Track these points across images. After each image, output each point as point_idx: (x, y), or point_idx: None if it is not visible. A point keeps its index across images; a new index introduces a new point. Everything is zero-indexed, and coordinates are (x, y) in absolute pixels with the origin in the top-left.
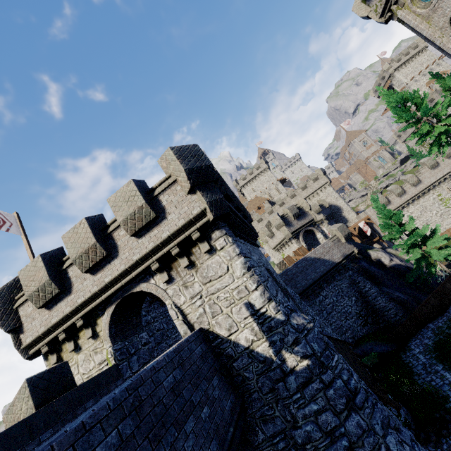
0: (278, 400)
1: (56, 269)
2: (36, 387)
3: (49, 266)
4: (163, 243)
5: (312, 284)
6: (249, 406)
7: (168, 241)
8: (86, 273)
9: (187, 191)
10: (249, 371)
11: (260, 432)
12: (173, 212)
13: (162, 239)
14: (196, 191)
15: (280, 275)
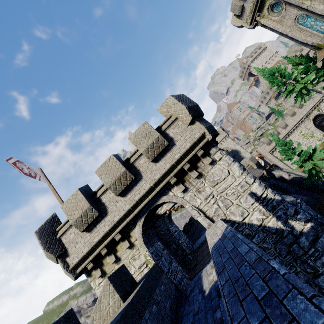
0: (296, 259)
1: (91, 199)
2: (115, 284)
3: (86, 197)
4: (177, 162)
5: None
6: None
7: (180, 160)
8: (118, 196)
9: (189, 122)
10: (266, 243)
11: None
12: (180, 139)
13: (176, 159)
14: (195, 122)
15: None
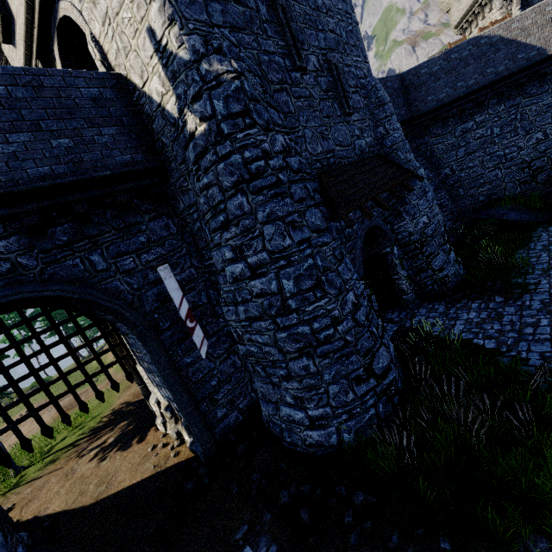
0: (190, 173)
1: None
2: None
3: None
4: None
5: (464, 96)
6: (170, 175)
7: None
8: None
9: None
10: (165, 136)
11: (181, 202)
12: None
13: None
14: None
15: (410, 71)
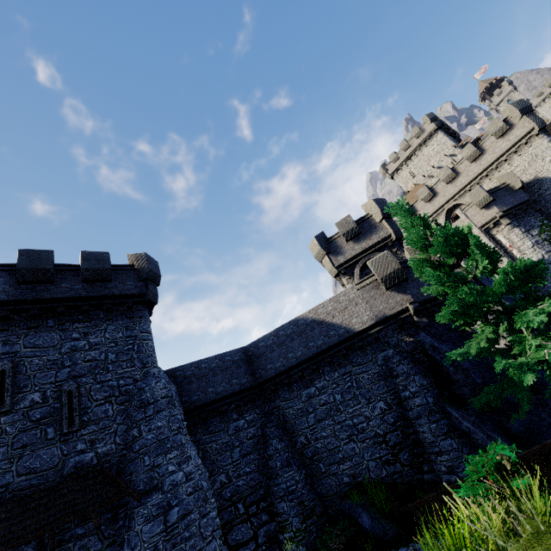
0: None
1: None
2: None
3: None
4: None
5: (296, 365)
6: None
7: None
8: None
9: None
10: None
11: None
12: None
13: None
14: None
15: (251, 344)
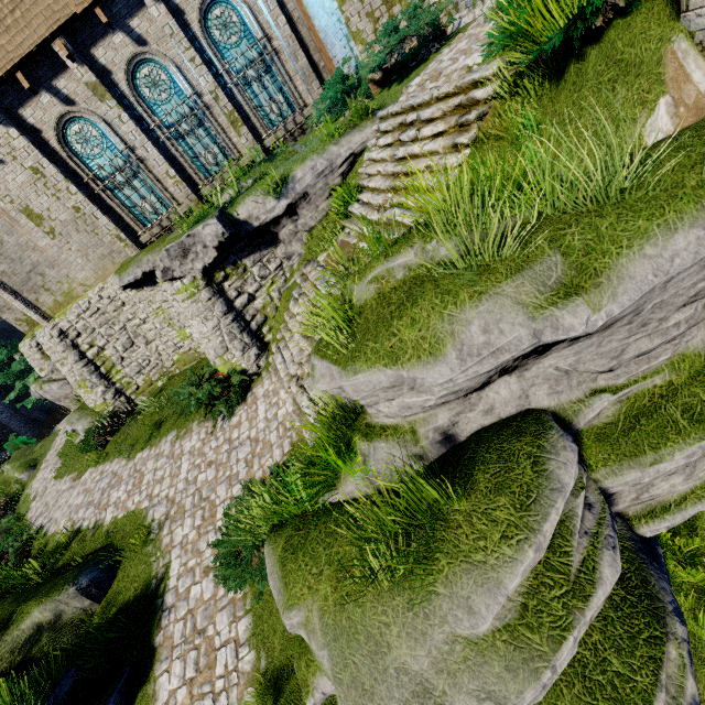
0: None
1: None
2: None
3: None
4: None
5: None
6: None
7: None
8: None
9: None
10: None
11: None
12: None
13: None
14: None
15: None
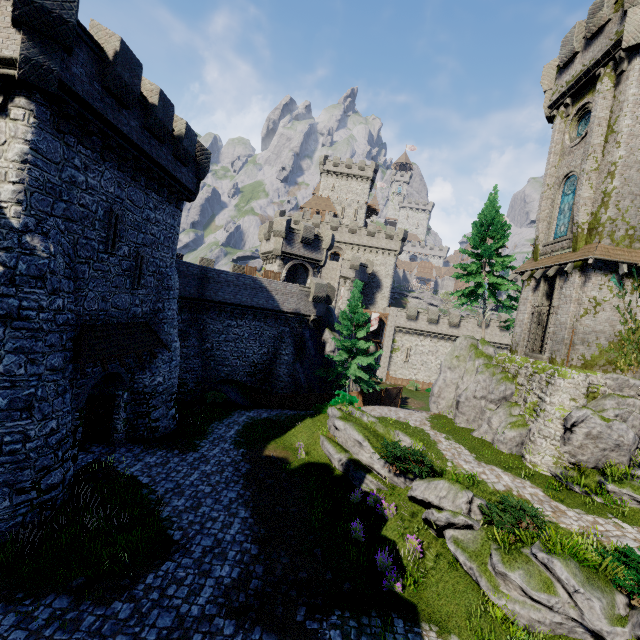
0: None
1: None
2: None
3: None
4: None
5: (236, 305)
6: None
7: None
8: None
9: (11, 21)
10: None
11: None
12: None
13: None
14: (22, 31)
15: (212, 269)
